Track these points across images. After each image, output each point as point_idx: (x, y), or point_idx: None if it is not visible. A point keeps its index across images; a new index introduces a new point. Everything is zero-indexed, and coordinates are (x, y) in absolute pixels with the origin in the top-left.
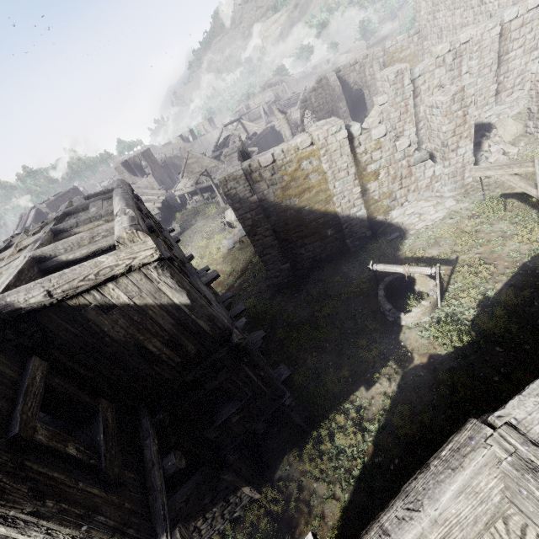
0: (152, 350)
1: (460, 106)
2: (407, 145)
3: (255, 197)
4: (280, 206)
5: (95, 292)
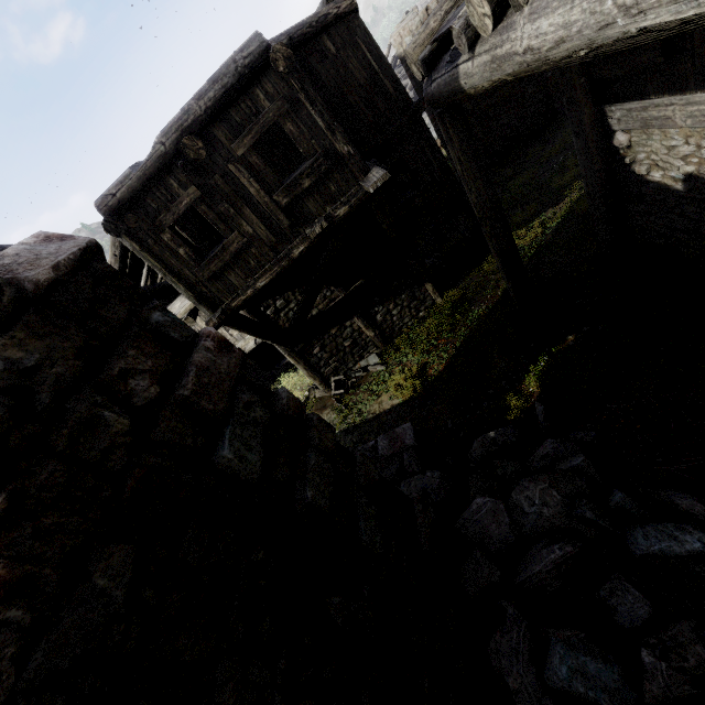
0: (352, 104)
1: None
2: None
3: None
4: None
5: (315, 43)
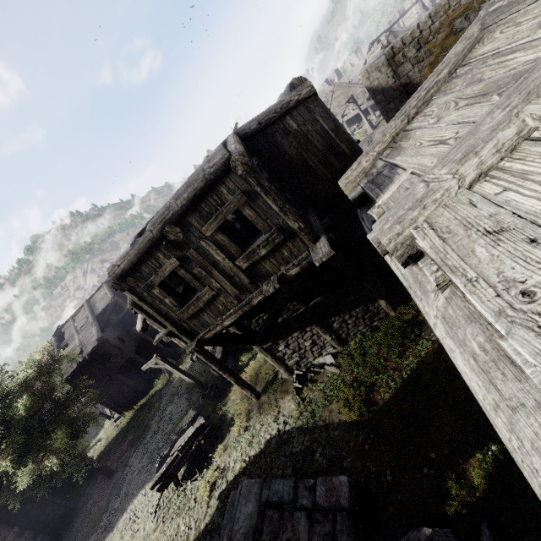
0: (312, 166)
1: None
2: None
3: (398, 82)
4: None
5: (280, 123)
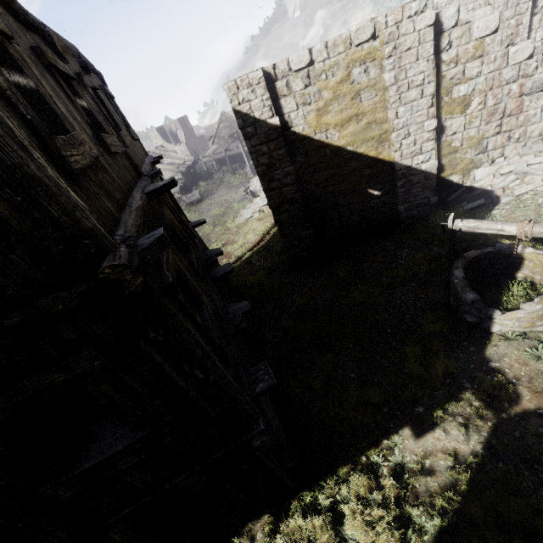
0: None
1: None
2: (527, 54)
3: (277, 119)
4: (310, 141)
5: None
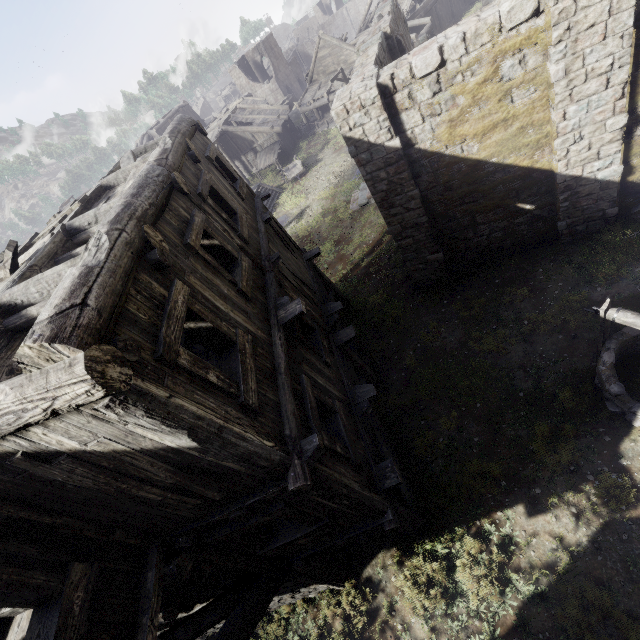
0: (147, 497)
1: None
2: None
3: (397, 141)
4: (440, 157)
5: (15, 438)
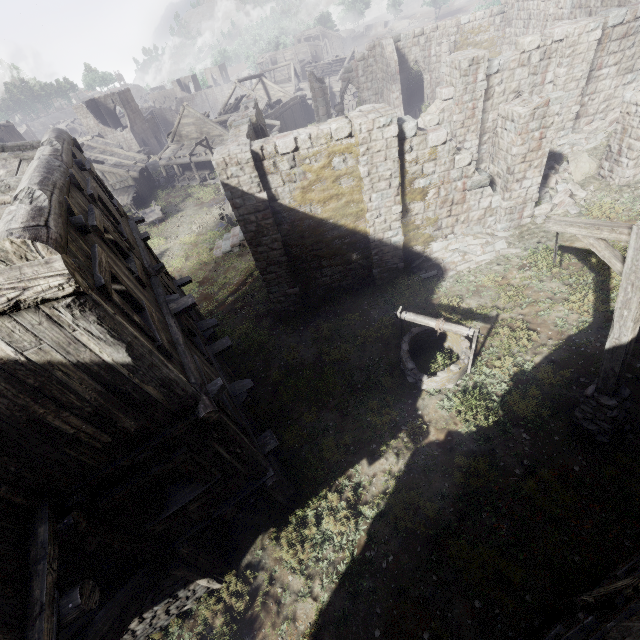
0: (60, 428)
1: (539, 125)
2: (467, 162)
3: (264, 194)
4: (296, 212)
5: None
